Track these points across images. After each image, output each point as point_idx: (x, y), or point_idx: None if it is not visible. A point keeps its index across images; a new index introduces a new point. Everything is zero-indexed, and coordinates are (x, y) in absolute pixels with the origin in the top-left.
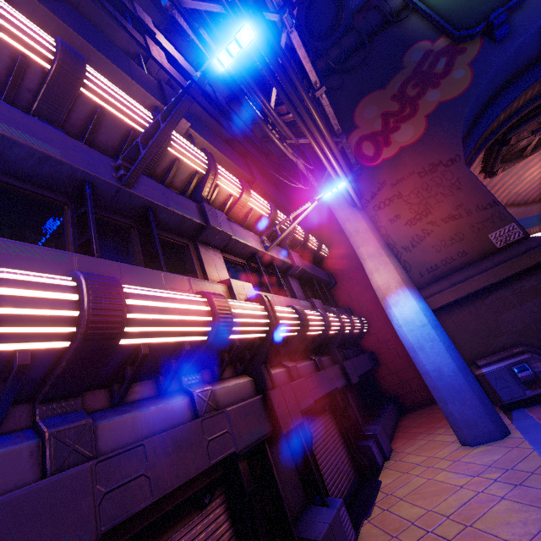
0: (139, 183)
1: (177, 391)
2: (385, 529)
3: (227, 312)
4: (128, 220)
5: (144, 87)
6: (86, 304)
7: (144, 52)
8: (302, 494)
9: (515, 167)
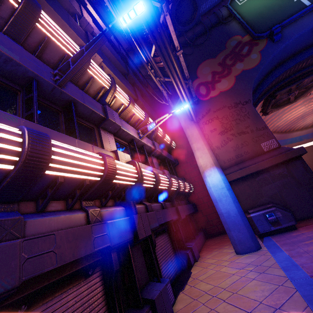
0: (68, 86)
1: (78, 209)
2: (191, 296)
3: (113, 166)
4: (58, 107)
5: (77, 33)
6: (27, 145)
7: (79, 13)
8: (146, 275)
9: (278, 112)
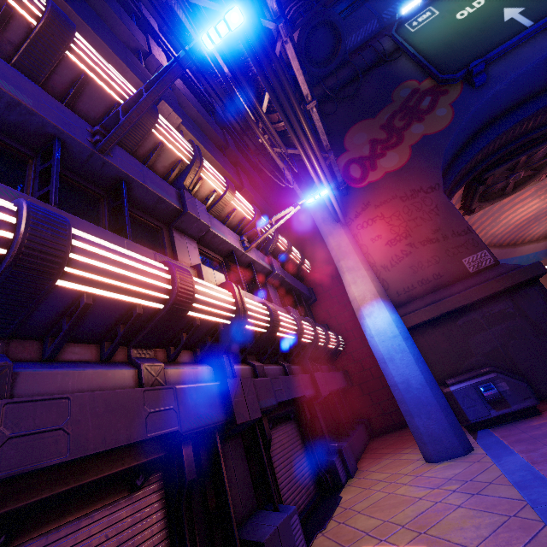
0: (116, 155)
1: (123, 362)
2: (338, 541)
3: (189, 285)
4: (99, 189)
5: (139, 77)
6: (23, 228)
7: (145, 49)
8: (252, 497)
9: (491, 209)
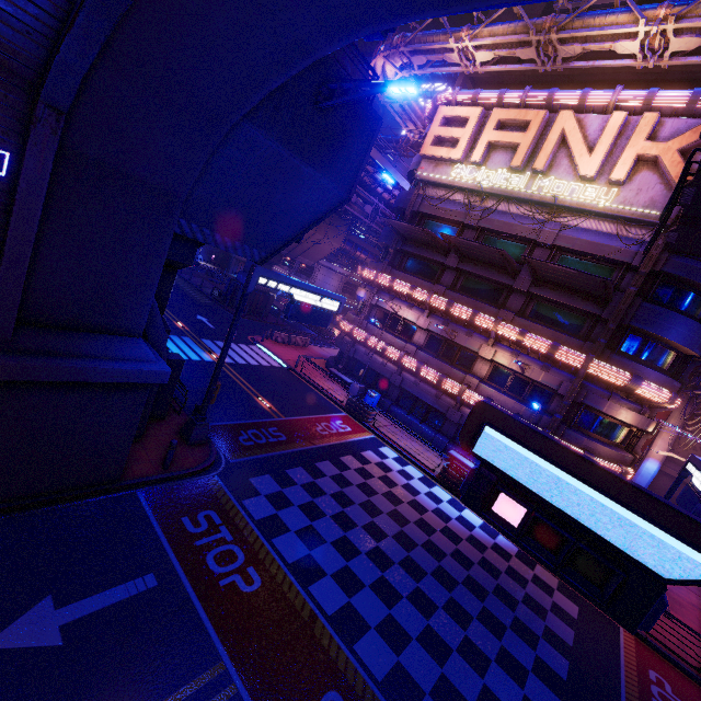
0: None
1: None
2: None
3: None
4: None
5: None
6: None
7: None
8: None
9: None
